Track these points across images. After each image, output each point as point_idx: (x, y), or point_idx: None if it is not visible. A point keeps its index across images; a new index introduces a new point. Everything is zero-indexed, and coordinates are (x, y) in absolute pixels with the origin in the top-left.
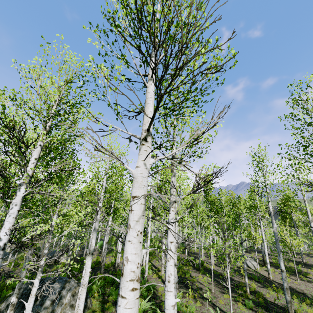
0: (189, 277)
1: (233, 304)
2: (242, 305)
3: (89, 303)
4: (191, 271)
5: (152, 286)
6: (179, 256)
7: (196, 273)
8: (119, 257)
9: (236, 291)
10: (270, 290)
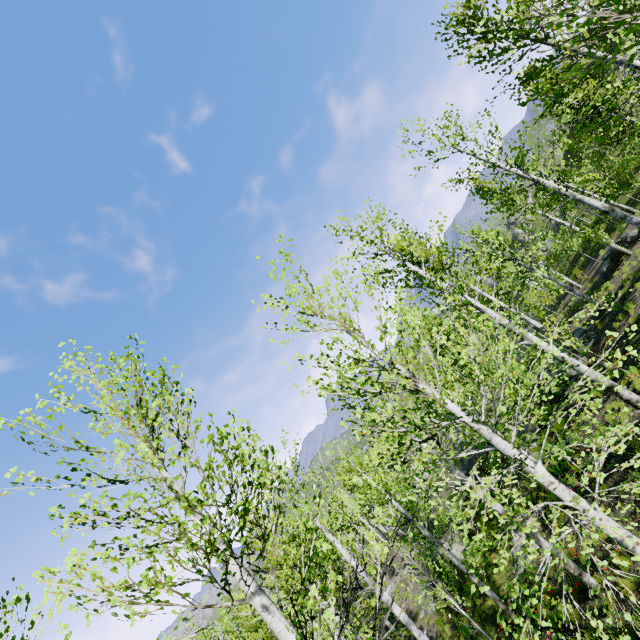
0: None
1: None
2: None
3: None
4: None
5: None
6: None
7: None
8: None
9: None
10: None
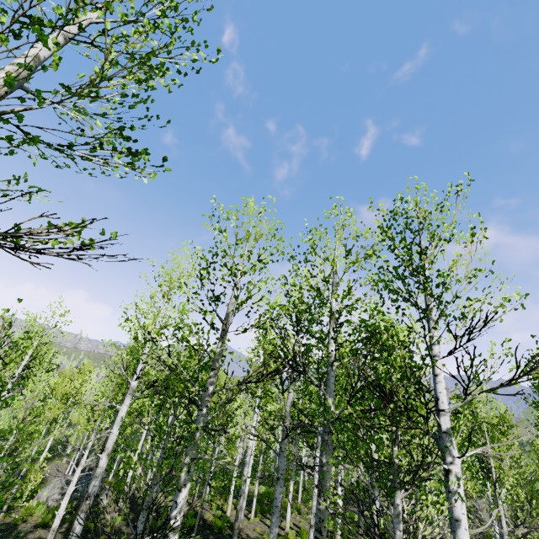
0: None
1: None
2: None
3: None
4: None
5: None
6: (334, 510)
7: None
8: (229, 505)
9: None
10: None
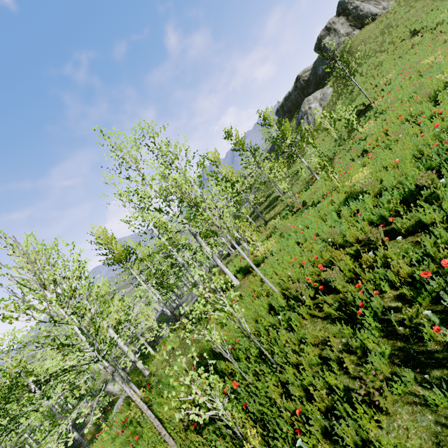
0: None
1: None
2: None
3: None
4: None
5: None
6: None
7: None
8: None
9: None
10: None
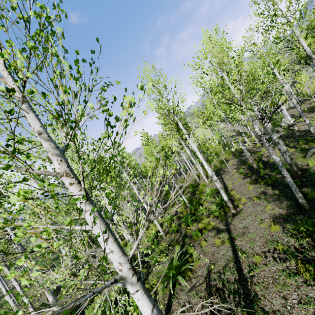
0: (222, 167)
1: (234, 174)
2: (238, 173)
3: (167, 205)
4: (230, 159)
5: (197, 184)
6: (227, 151)
7: (232, 160)
8: (190, 173)
9: (246, 163)
10: (275, 148)
